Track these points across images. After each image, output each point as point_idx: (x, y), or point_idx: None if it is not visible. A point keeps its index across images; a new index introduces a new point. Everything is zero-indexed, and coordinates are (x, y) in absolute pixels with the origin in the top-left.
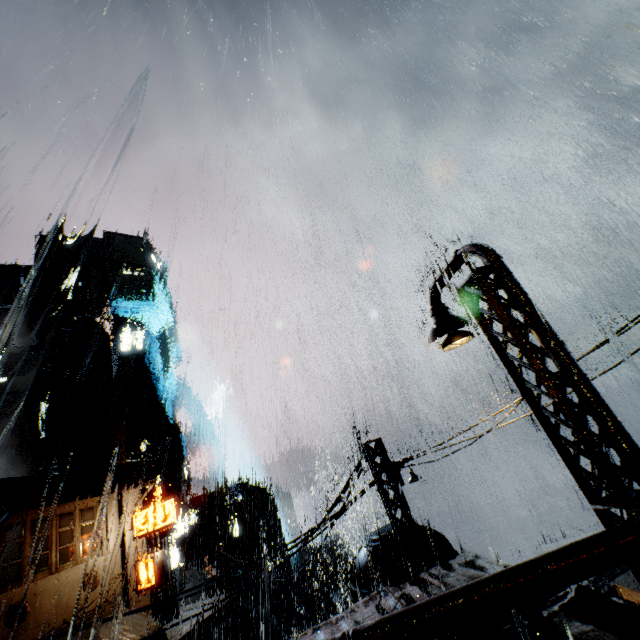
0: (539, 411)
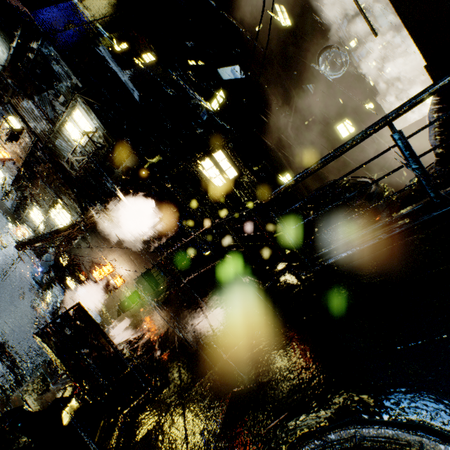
0: (7, 366)
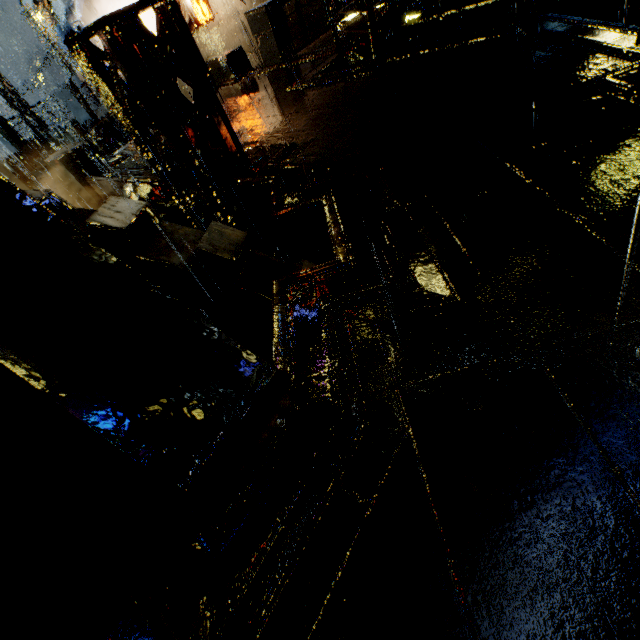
0: (14, 106)
